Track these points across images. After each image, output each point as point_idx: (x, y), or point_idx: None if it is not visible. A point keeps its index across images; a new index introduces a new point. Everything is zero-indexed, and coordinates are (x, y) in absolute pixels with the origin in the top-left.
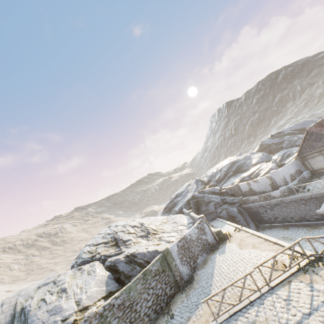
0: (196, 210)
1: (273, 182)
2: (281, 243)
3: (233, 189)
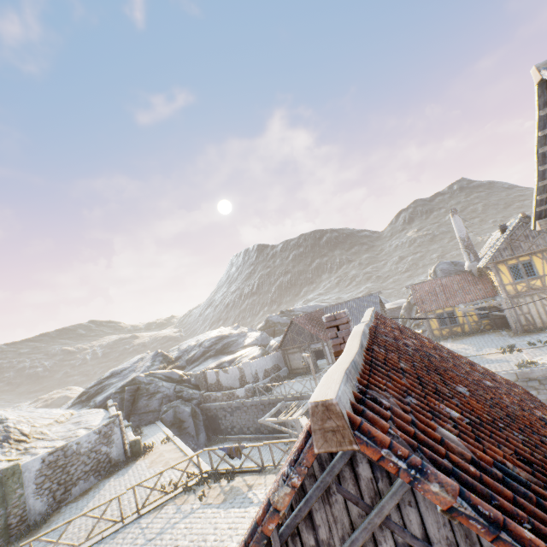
0: (129, 405)
1: (243, 376)
2: (194, 459)
3: (199, 377)
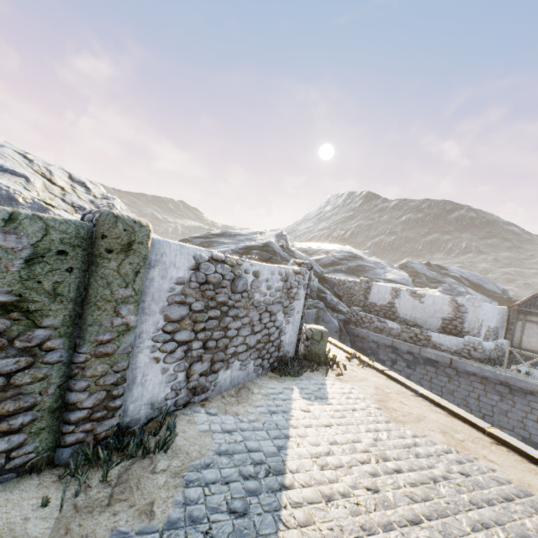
0: None
1: (456, 318)
2: None
3: (349, 286)
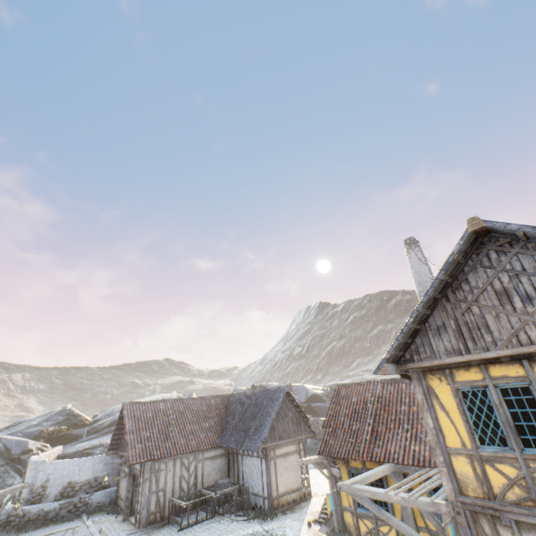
0: None
1: None
2: None
3: None
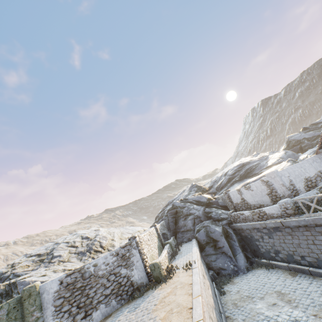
0: (173, 224)
1: (271, 190)
2: None
3: (224, 198)
